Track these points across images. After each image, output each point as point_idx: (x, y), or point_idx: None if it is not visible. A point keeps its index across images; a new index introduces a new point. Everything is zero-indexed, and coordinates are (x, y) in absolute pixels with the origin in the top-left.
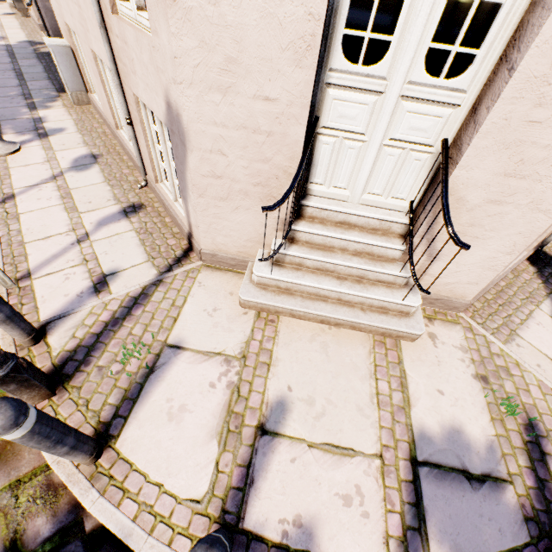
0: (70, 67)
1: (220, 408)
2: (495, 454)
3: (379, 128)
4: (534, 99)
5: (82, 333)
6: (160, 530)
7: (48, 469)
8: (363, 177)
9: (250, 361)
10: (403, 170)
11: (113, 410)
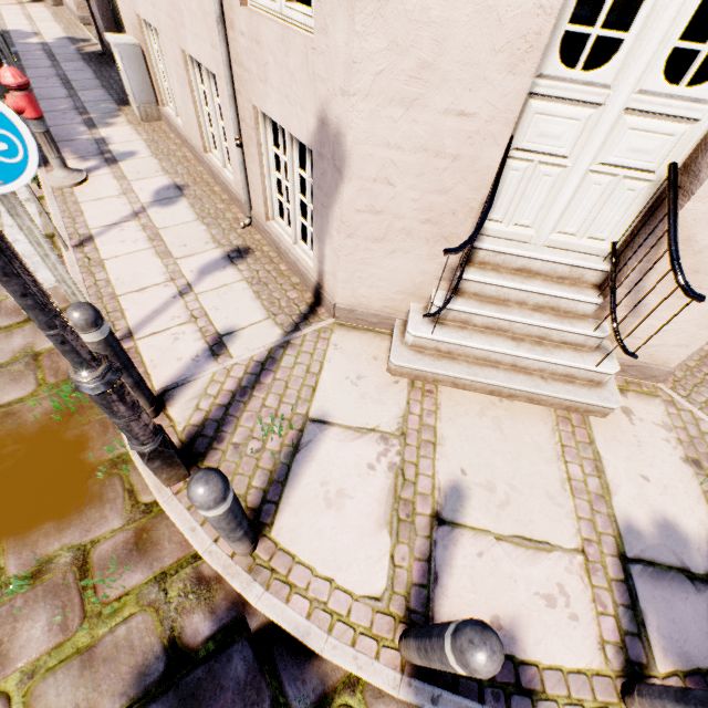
0: (139, 72)
1: (385, 493)
2: None
3: (588, 150)
4: None
5: (207, 404)
6: (340, 629)
7: (195, 561)
8: (556, 212)
9: (411, 439)
10: (609, 203)
11: (260, 495)
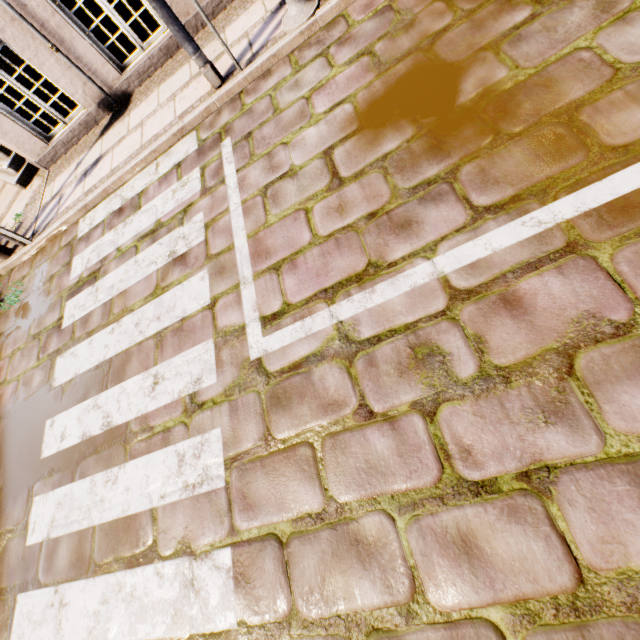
0: None
1: None
2: None
3: None
4: None
5: None
6: None
7: None
8: None
9: None
10: None
11: None
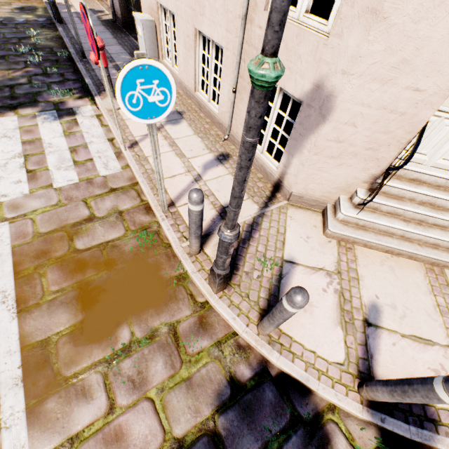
0: (151, 38)
1: (335, 306)
2: None
3: None
4: None
5: None
6: (324, 379)
7: (234, 336)
8: (446, 147)
9: (344, 276)
10: None
11: (266, 302)
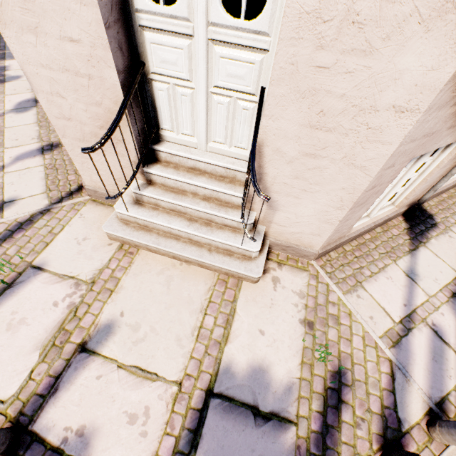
0: None
1: (54, 324)
2: (291, 395)
3: (199, 75)
4: (314, 40)
5: None
6: None
7: None
8: (202, 125)
9: (97, 287)
10: (236, 119)
11: None
